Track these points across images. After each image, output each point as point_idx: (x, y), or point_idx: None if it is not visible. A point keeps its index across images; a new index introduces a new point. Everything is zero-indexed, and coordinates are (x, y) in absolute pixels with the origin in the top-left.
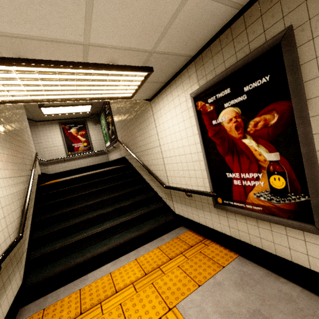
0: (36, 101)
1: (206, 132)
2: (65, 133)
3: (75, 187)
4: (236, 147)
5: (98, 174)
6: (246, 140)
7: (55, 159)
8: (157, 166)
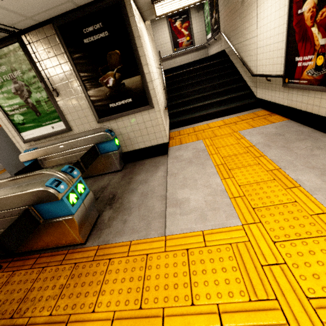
0: (173, 11)
1: (292, 21)
2: (171, 28)
3: (185, 78)
4: (306, 35)
5: (200, 68)
6: (313, 29)
7: (165, 57)
8: (251, 57)
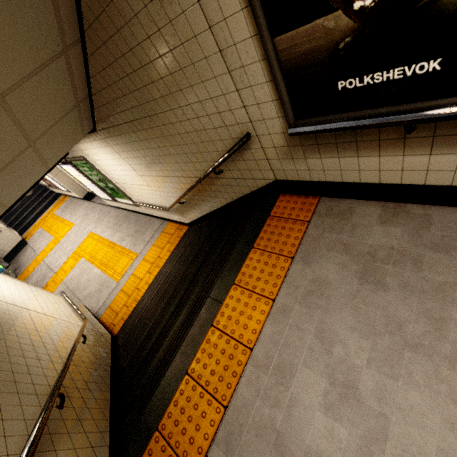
0: None
1: None
2: None
3: None
4: None
5: None
6: None
7: None
8: None
